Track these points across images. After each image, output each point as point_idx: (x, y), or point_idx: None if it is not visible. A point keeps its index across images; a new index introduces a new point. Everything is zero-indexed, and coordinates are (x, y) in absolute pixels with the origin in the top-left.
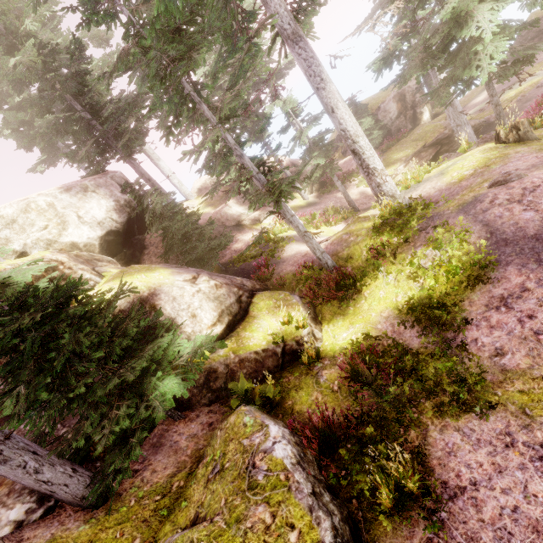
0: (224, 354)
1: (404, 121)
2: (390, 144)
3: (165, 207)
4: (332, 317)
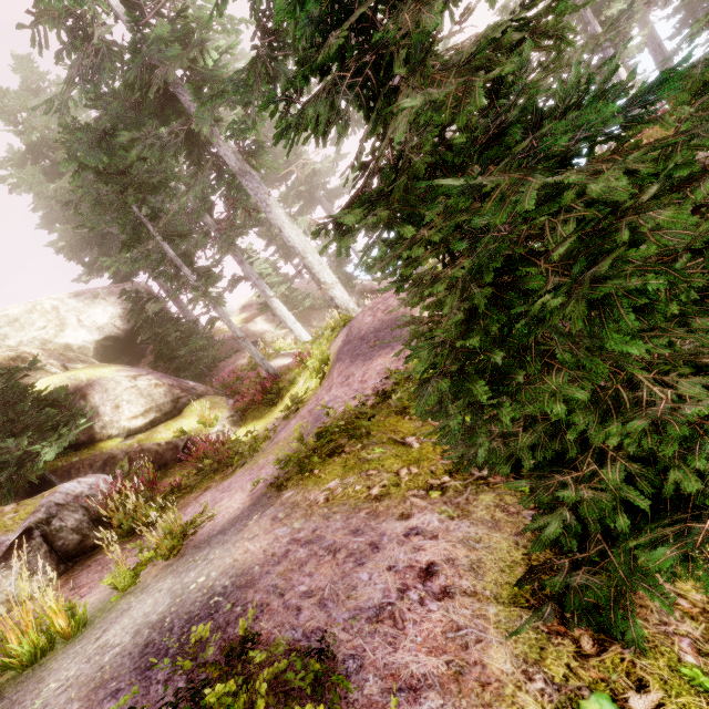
0: (129, 442)
1: None
2: None
3: (159, 315)
4: (251, 421)
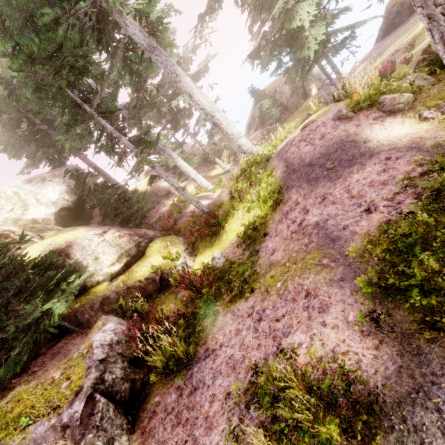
0: (116, 284)
1: (297, 98)
2: (286, 117)
3: (98, 185)
4: (203, 250)
